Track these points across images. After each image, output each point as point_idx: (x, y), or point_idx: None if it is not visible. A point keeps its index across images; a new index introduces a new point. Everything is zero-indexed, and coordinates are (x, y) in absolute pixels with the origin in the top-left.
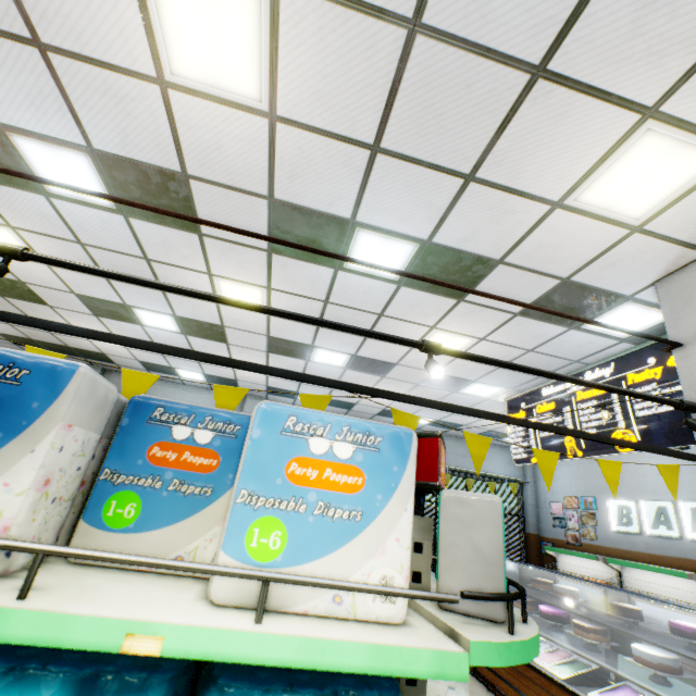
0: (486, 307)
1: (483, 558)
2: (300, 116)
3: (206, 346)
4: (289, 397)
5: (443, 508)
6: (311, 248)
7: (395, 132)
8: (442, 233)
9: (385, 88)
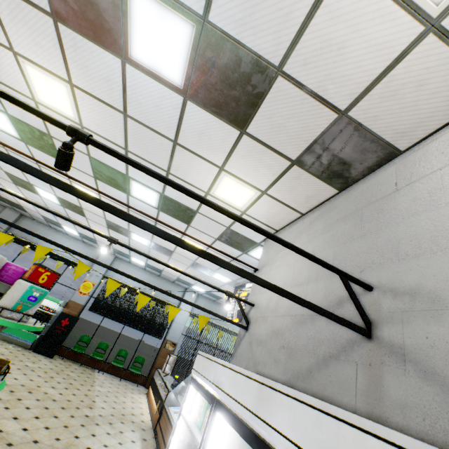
0: (202, 232)
1: (13, 299)
2: (93, 129)
3: (75, 216)
4: (127, 257)
5: (14, 284)
6: (86, 184)
7: (132, 146)
8: (167, 191)
9: (122, 130)
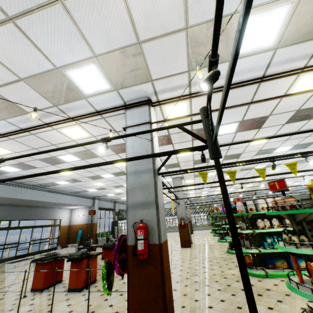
0: None
1: None
2: None
3: None
4: None
5: None
6: None
7: None
8: None
9: None
